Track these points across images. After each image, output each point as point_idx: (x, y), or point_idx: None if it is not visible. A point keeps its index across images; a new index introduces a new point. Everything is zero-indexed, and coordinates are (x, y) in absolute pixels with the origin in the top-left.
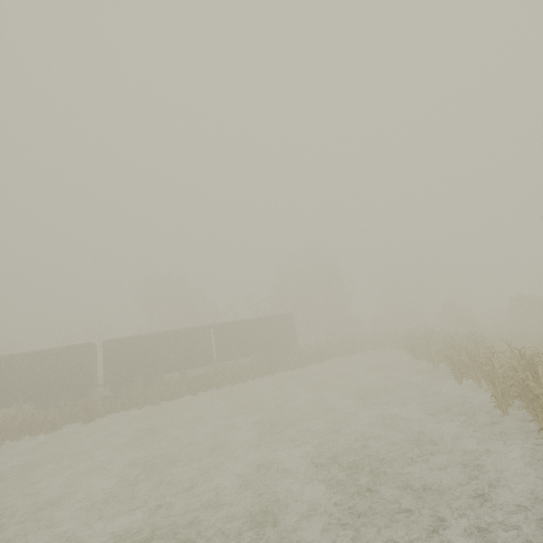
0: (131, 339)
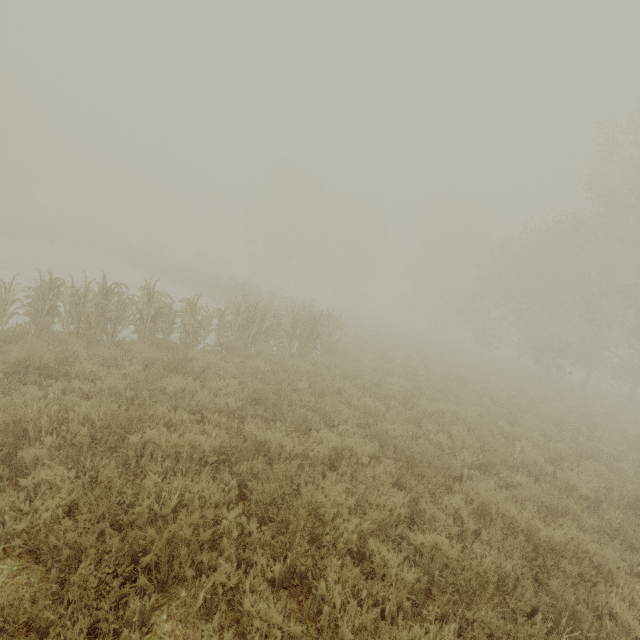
0: None
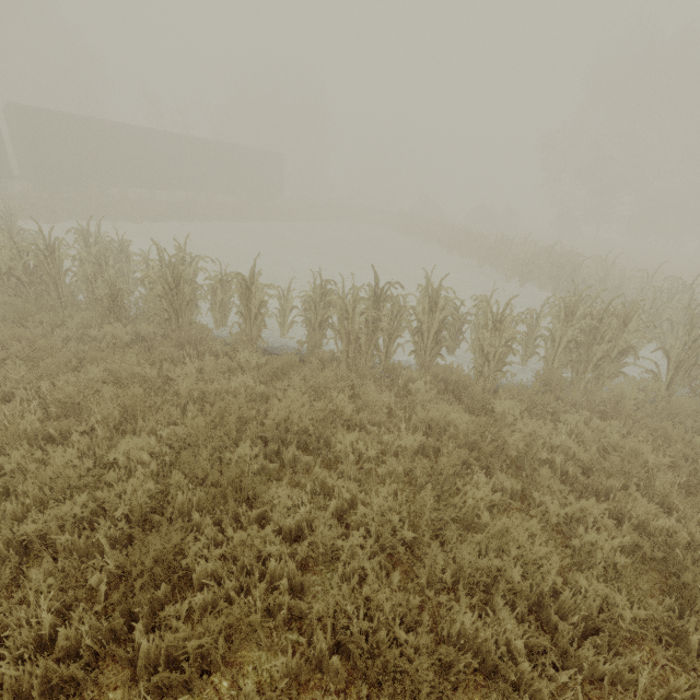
0: (68, 118)
